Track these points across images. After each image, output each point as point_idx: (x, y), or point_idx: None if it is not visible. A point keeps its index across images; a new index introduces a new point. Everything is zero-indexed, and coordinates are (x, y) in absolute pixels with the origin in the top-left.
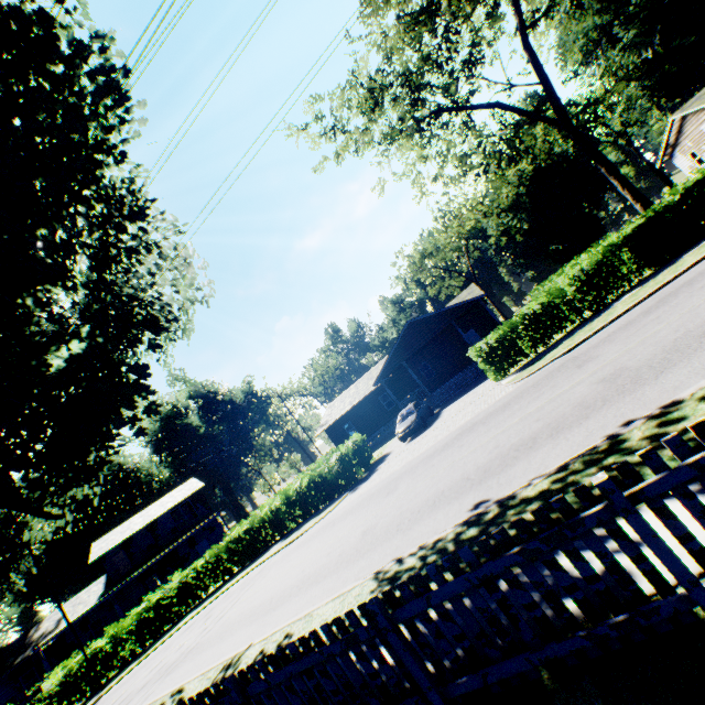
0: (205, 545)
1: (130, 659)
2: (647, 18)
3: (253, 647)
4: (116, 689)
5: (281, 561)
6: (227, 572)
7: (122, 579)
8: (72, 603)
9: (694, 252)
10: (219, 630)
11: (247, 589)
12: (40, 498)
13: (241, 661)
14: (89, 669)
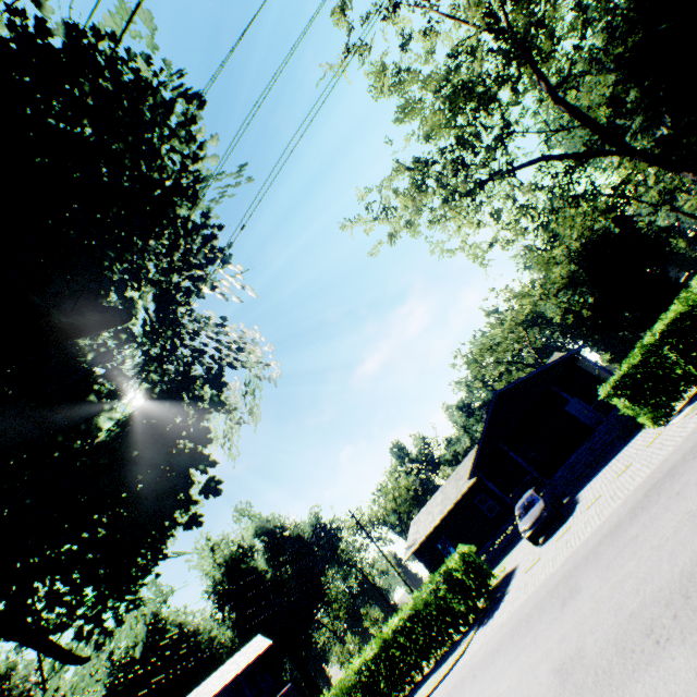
0: None
1: None
2: (647, 107)
3: None
4: None
5: None
6: None
7: None
8: None
9: None
10: None
11: None
12: (61, 626)
13: None
14: None
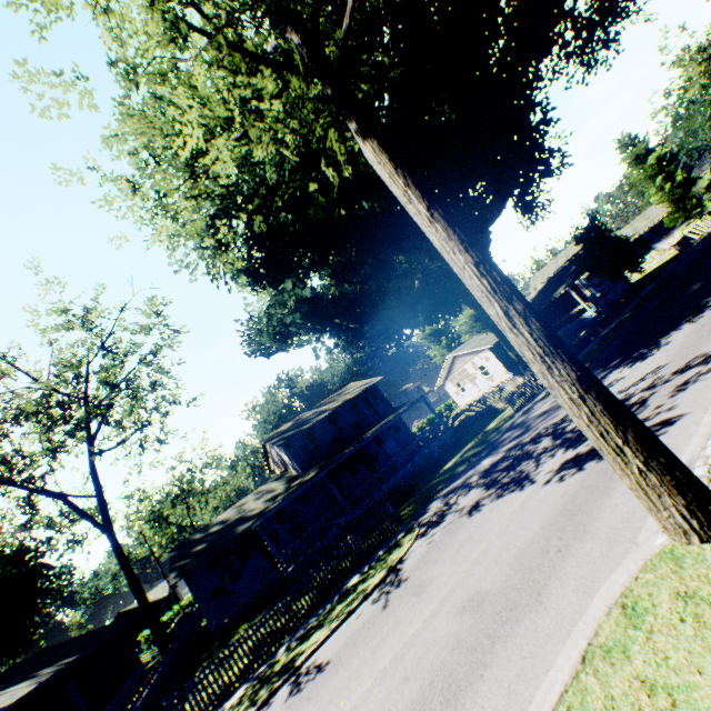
0: None
1: None
2: None
3: None
4: None
5: None
6: None
7: None
8: None
9: None
10: None
11: None
12: None
13: None
14: None
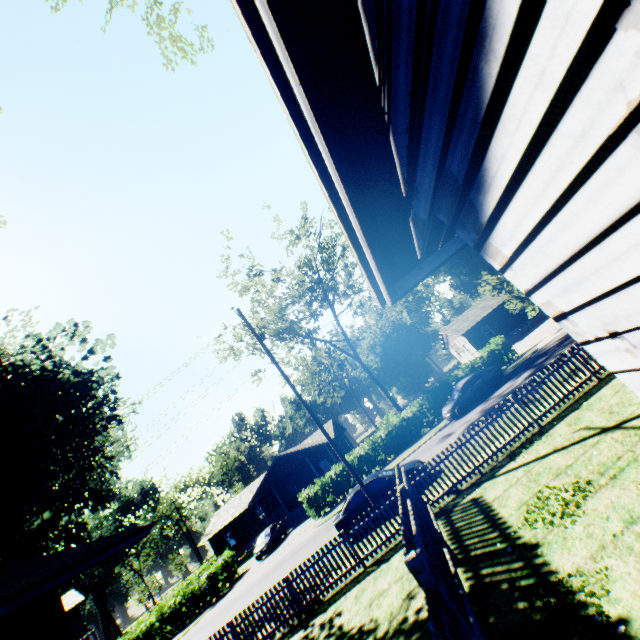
0: None
1: None
2: None
3: None
4: None
5: None
6: None
7: None
8: None
9: (399, 457)
10: None
11: None
12: None
13: None
14: None
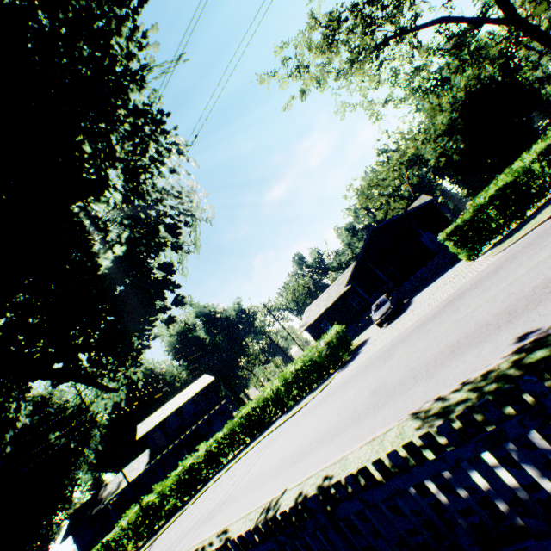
0: (219, 426)
1: (173, 511)
2: None
3: (290, 491)
4: (166, 533)
5: (289, 428)
6: (241, 442)
7: (161, 451)
8: (127, 470)
9: None
10: (247, 483)
11: (263, 452)
12: (100, 375)
13: (281, 503)
14: (144, 518)
